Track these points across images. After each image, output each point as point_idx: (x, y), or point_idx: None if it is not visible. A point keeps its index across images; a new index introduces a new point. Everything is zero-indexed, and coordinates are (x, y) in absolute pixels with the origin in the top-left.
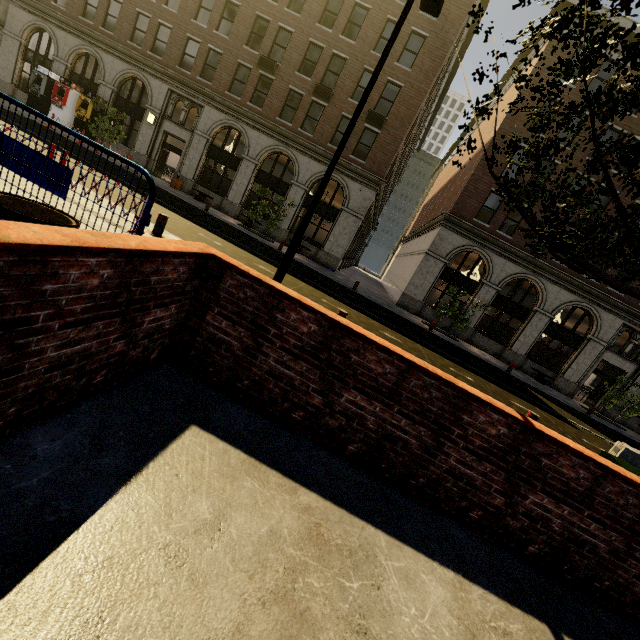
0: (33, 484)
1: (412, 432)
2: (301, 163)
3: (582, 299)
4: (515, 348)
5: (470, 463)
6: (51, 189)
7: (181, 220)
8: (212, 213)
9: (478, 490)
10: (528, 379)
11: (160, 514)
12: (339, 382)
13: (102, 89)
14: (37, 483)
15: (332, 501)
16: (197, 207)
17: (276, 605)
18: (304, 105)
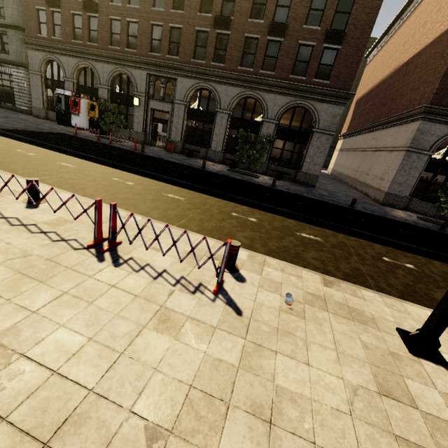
0: None
1: None
2: (268, 101)
3: None
4: None
5: None
6: None
7: (207, 200)
8: (207, 168)
9: None
10: None
11: None
12: None
13: (100, 91)
14: None
15: None
16: (196, 167)
17: None
18: (261, 47)
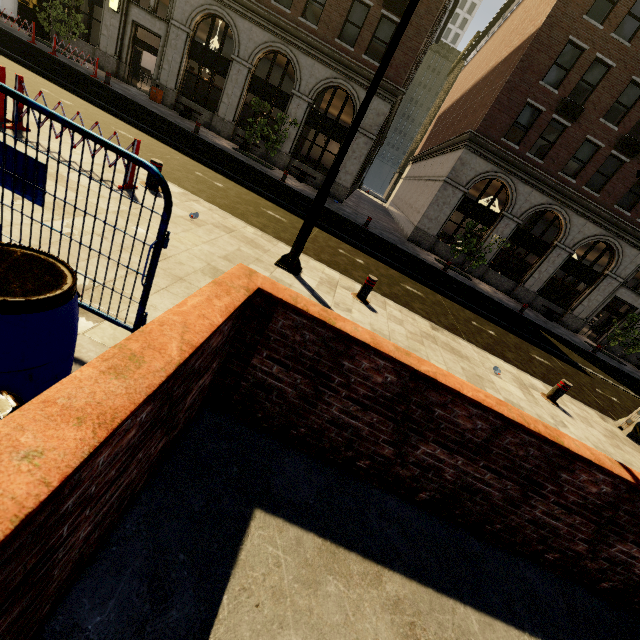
0: None
1: (496, 485)
2: (303, 66)
3: (607, 233)
4: (528, 285)
5: (558, 515)
6: (20, 191)
7: (172, 154)
8: (203, 135)
9: (560, 538)
10: (538, 318)
11: None
12: (416, 435)
13: None
14: None
15: (417, 579)
16: (185, 129)
17: None
18: None
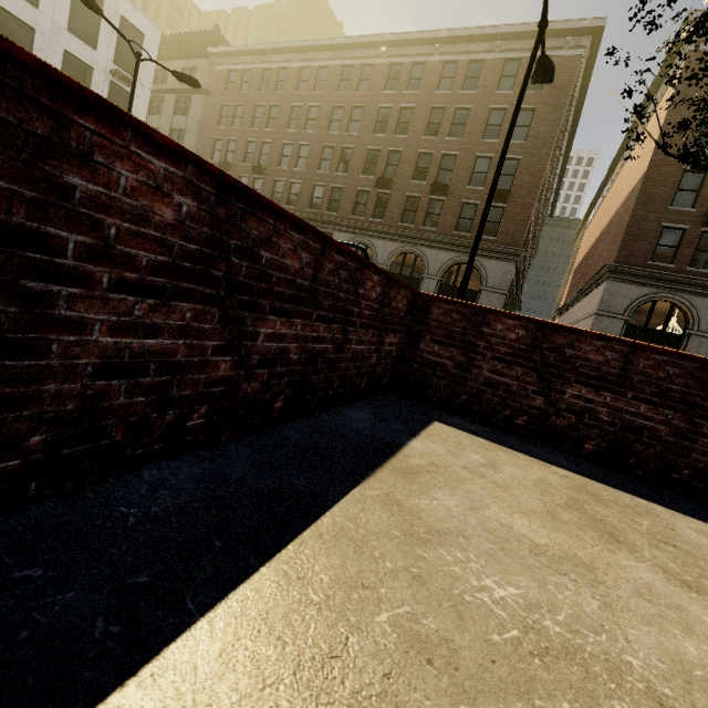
0: (360, 427)
1: (656, 417)
2: (429, 256)
3: None
4: None
5: None
6: None
7: None
8: None
9: None
10: None
11: (447, 454)
12: (558, 379)
13: None
14: (362, 427)
15: (587, 478)
16: None
17: (573, 511)
18: (423, 205)
